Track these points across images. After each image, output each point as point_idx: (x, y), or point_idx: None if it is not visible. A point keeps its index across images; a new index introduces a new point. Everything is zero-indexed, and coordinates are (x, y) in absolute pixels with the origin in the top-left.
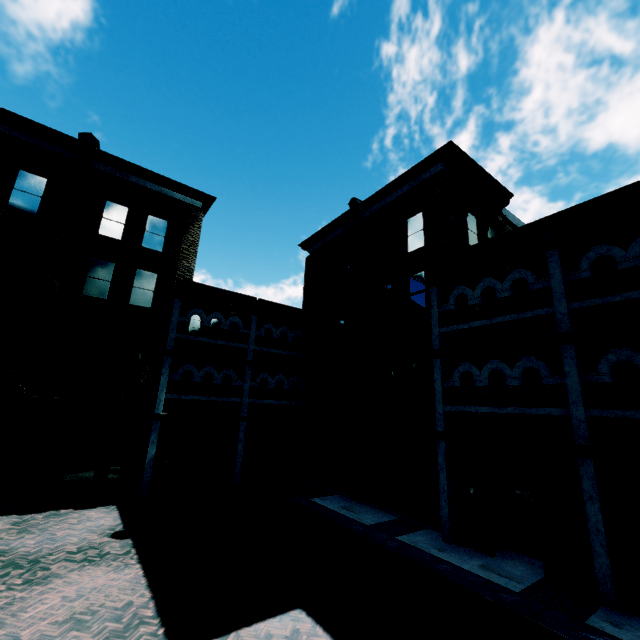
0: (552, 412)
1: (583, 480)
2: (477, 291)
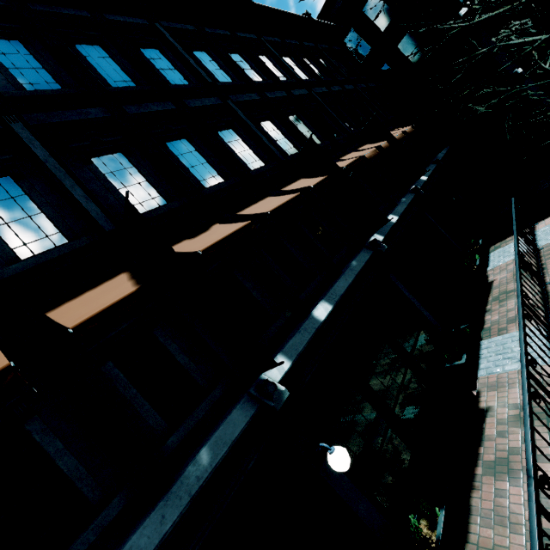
0: None
1: None
2: None
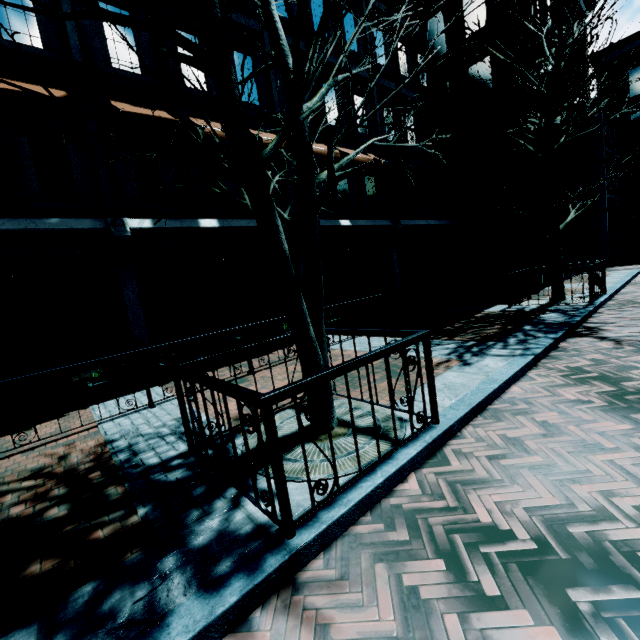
0: None
1: None
2: None
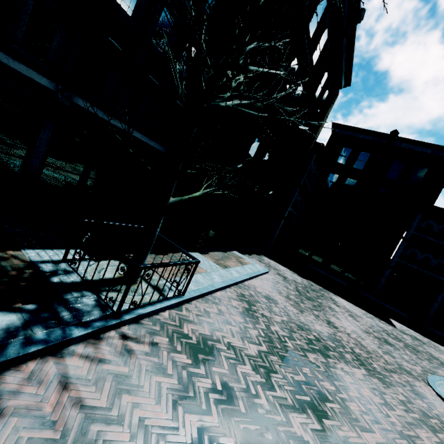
0: (441, 278)
1: (438, 298)
2: (439, 227)
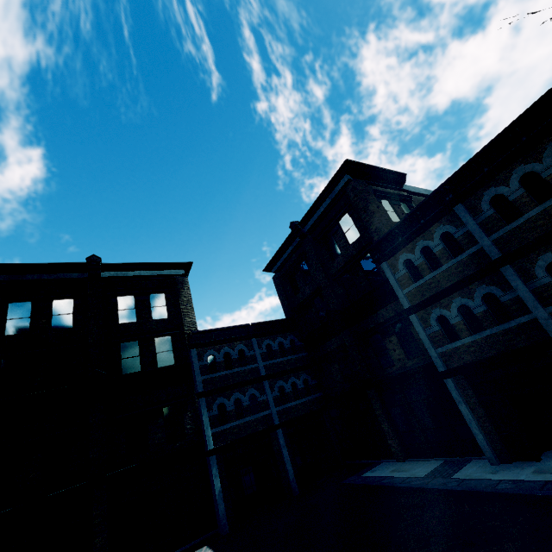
0: (521, 321)
1: None
2: (417, 253)
